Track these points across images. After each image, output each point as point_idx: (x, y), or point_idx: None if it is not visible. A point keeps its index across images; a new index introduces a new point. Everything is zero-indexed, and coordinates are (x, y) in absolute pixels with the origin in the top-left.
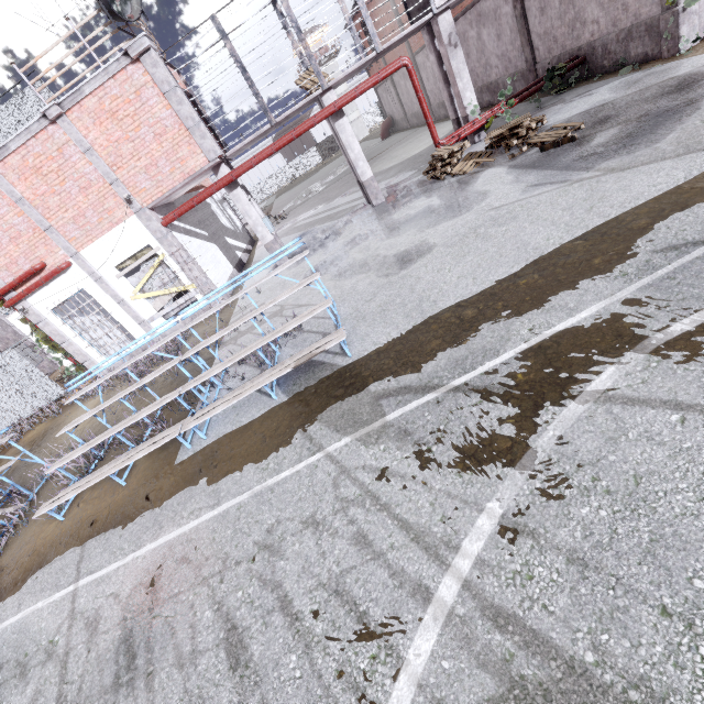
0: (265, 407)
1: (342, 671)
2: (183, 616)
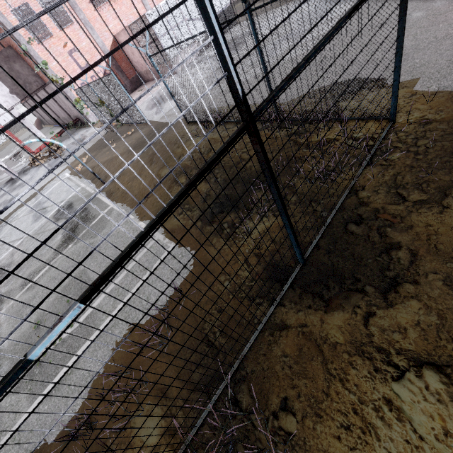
0: None
1: None
2: None
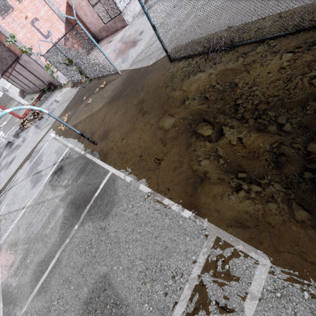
0: None
1: None
2: None
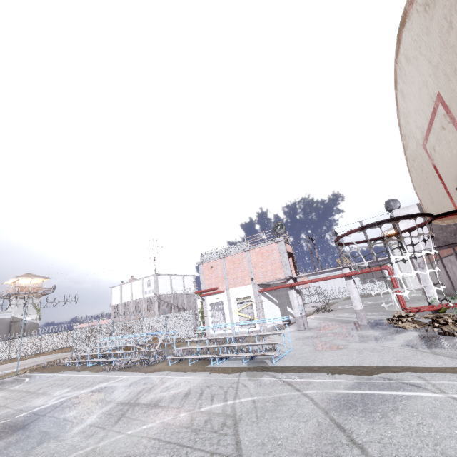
0: (239, 365)
1: (201, 403)
2: (182, 388)
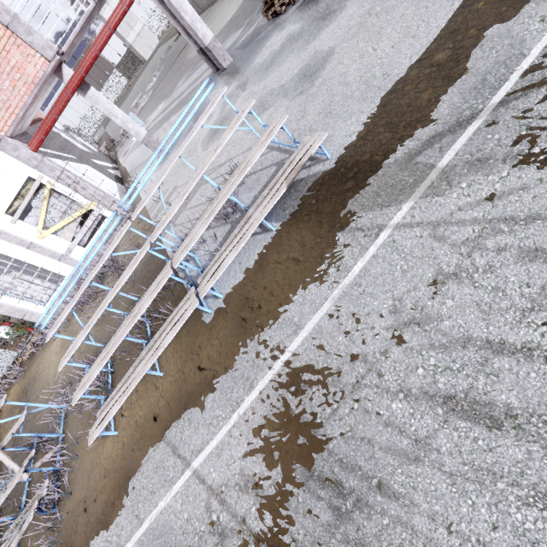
0: (268, 241)
1: None
2: (364, 424)
